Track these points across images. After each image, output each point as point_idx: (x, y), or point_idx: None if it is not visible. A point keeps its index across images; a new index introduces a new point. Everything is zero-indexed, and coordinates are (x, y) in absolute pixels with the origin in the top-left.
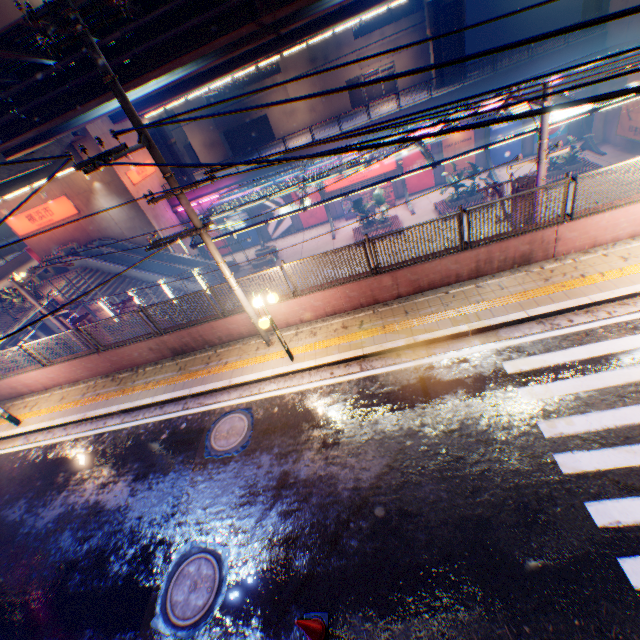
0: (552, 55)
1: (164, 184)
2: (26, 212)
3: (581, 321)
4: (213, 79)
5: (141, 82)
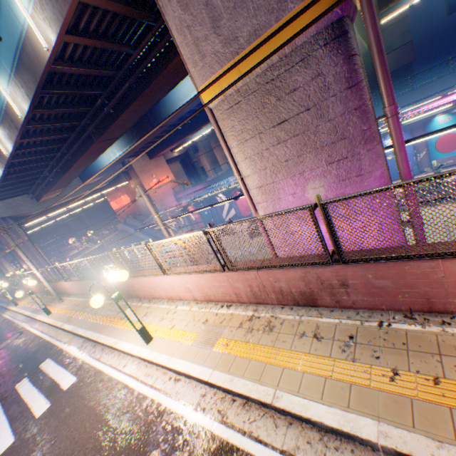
0: (433, 86)
1: (175, 186)
2: (115, 200)
3: (86, 350)
4: (187, 135)
5: (82, 165)
